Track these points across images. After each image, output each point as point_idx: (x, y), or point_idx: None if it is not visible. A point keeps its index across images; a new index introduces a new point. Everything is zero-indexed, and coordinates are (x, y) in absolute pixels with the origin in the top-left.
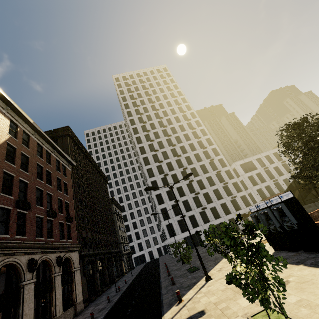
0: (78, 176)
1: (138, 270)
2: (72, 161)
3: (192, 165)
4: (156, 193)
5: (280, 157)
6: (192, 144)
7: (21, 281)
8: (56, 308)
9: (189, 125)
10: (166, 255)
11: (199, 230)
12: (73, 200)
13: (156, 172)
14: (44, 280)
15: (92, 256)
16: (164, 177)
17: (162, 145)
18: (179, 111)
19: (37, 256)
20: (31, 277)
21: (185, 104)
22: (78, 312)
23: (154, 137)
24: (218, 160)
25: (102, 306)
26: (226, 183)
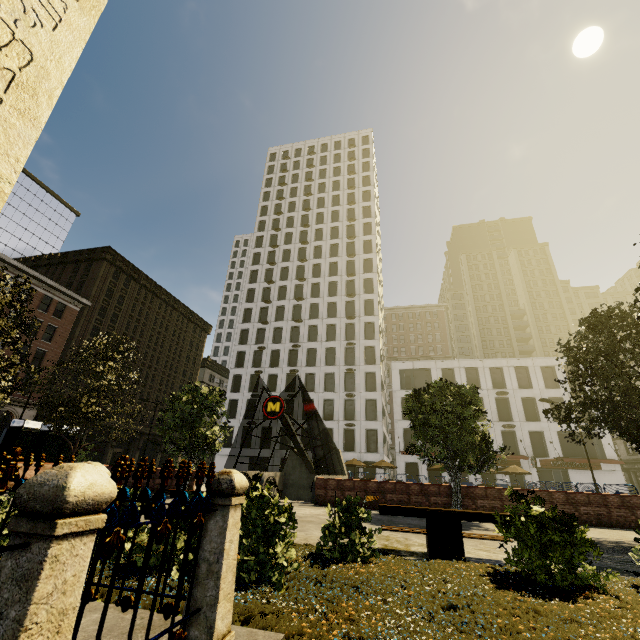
0: (104, 318)
1: None
2: (81, 298)
3: (313, 344)
4: (236, 372)
5: (505, 382)
6: (336, 304)
7: None
8: None
9: (351, 265)
10: None
11: (266, 454)
12: (62, 348)
13: (252, 338)
14: None
15: None
16: (261, 350)
17: (285, 293)
18: (345, 233)
19: None
20: None
21: (363, 221)
22: None
23: (278, 277)
24: (364, 348)
25: None
26: (349, 394)
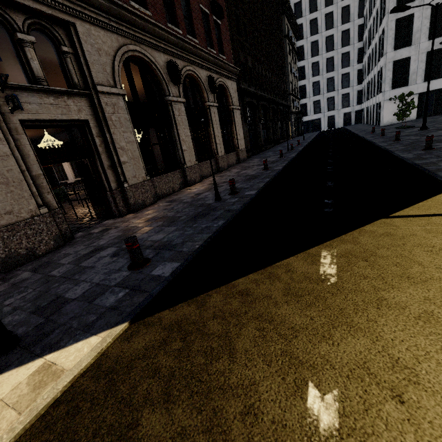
0: None
1: (312, 136)
2: None
3: None
4: None
5: None
6: None
7: (165, 95)
8: (217, 146)
9: None
10: (358, 125)
11: None
12: None
13: None
14: (196, 108)
15: (254, 99)
16: None
17: None
18: None
19: (178, 63)
20: (178, 95)
21: None
22: (241, 160)
23: None
24: None
25: (273, 160)
26: None
